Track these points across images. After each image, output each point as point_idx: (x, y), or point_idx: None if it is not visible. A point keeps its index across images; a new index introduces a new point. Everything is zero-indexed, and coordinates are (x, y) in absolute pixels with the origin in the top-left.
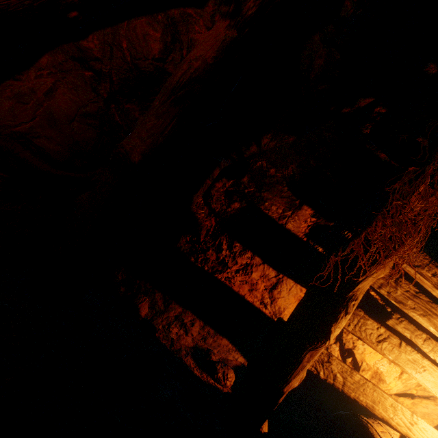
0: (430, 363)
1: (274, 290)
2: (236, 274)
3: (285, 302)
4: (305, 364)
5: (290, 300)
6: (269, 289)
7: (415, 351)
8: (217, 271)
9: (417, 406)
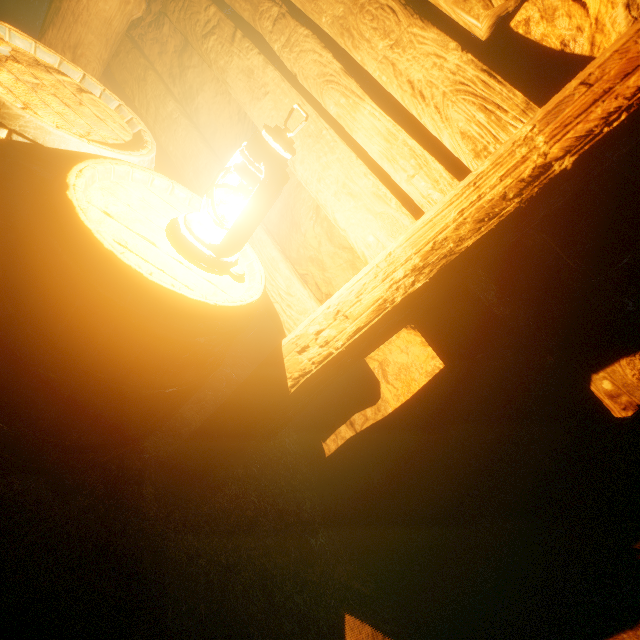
0: (280, 76)
1: (185, 54)
2: (149, 30)
3: (198, 79)
4: (59, 6)
5: (206, 75)
6: (180, 52)
7: (256, 50)
8: (134, 26)
9: (391, 349)
